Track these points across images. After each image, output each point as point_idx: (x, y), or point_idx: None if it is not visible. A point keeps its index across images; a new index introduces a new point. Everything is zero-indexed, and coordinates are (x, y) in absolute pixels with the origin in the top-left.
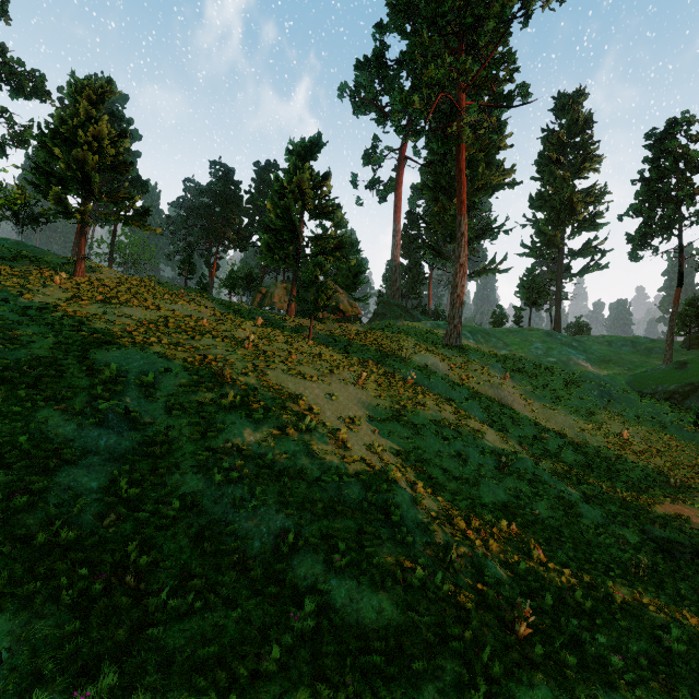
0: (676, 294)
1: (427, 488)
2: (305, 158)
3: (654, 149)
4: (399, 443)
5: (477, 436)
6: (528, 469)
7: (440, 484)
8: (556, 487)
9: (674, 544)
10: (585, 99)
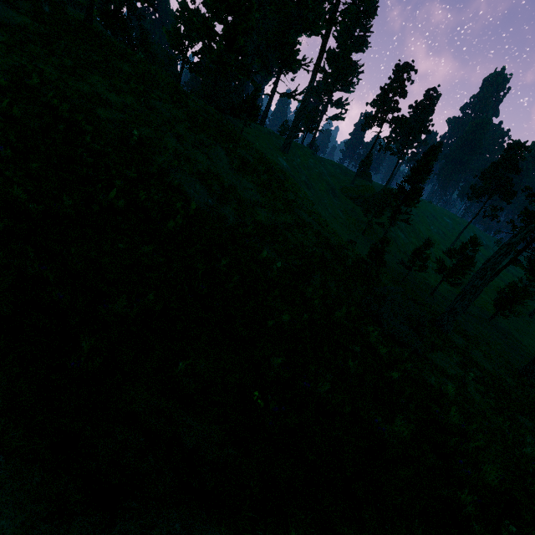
0: (368, 154)
1: None
2: None
3: (396, 76)
4: None
5: (313, 205)
6: (324, 219)
7: None
8: (331, 226)
9: (354, 243)
10: None
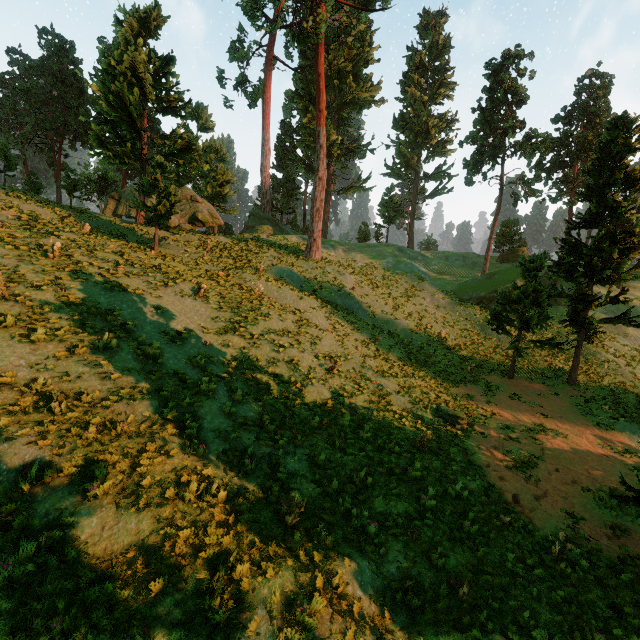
0: (495, 216)
1: (252, 395)
2: (140, 33)
3: (491, 78)
4: (232, 354)
5: (315, 342)
6: (356, 368)
7: (267, 389)
8: (376, 382)
9: (456, 418)
10: (446, 21)
